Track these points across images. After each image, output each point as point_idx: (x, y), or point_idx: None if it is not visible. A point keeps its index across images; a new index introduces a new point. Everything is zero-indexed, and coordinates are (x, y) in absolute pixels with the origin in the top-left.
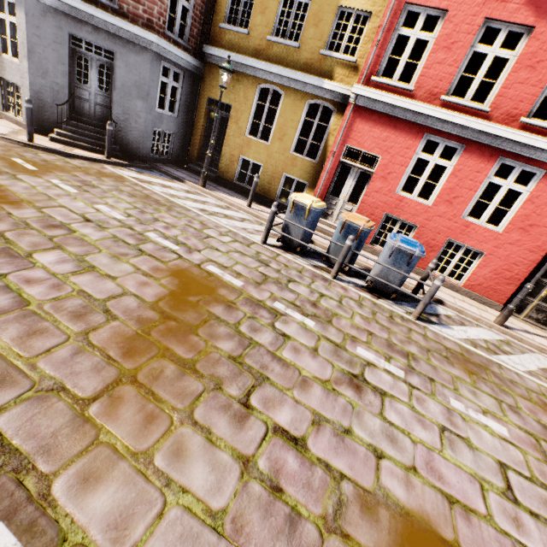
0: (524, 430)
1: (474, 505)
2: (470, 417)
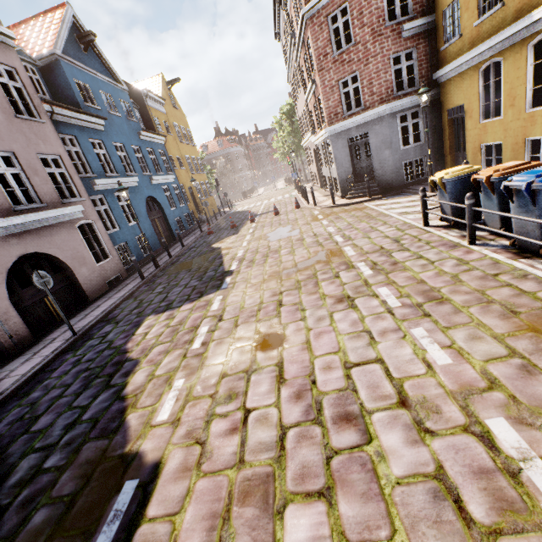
0: (489, 377)
1: (316, 351)
2: (415, 340)
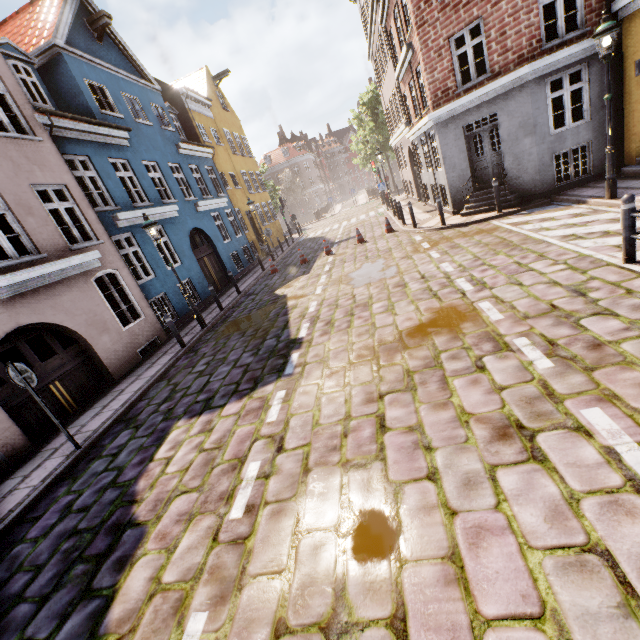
0: None
1: (480, 596)
2: None
